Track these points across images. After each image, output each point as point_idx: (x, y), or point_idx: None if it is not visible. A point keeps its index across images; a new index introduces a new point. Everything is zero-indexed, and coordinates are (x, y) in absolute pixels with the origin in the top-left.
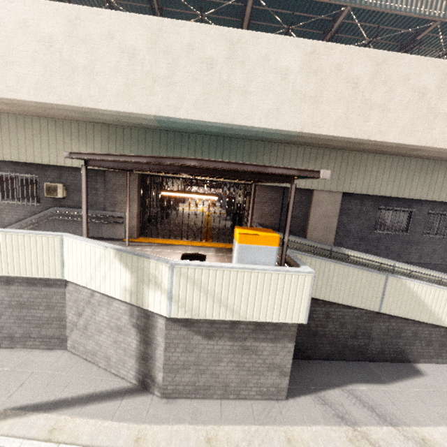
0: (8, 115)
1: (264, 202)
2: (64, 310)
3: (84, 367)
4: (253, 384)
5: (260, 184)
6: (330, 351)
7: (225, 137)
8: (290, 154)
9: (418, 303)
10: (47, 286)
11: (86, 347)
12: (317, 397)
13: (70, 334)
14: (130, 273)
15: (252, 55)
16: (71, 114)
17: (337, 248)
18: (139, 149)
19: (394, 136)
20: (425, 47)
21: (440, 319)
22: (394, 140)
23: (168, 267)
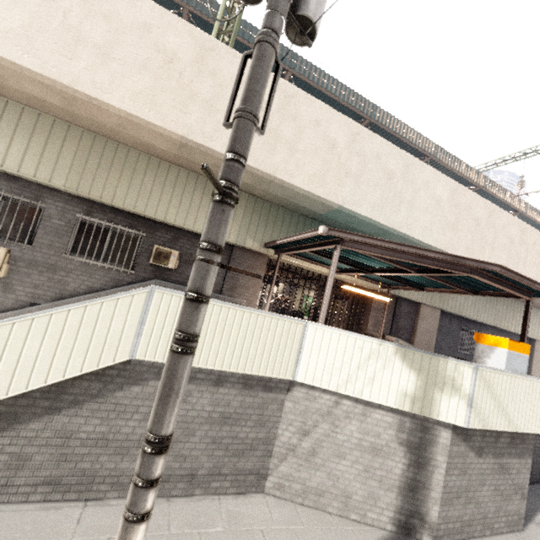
0: (140, 153)
1: (379, 309)
2: (276, 427)
3: (312, 515)
4: (503, 512)
5: (384, 290)
6: None
7: None
8: None
9: None
10: (266, 390)
11: (306, 483)
12: (537, 523)
13: (278, 466)
14: (416, 374)
15: (419, 179)
16: (244, 178)
17: None
18: (281, 231)
19: None
20: None
21: None
22: None
23: (472, 369)
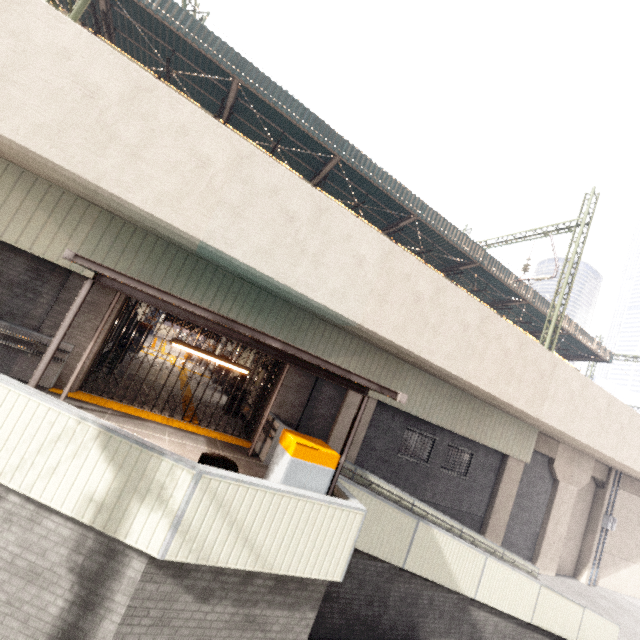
0: None
1: (290, 387)
2: None
3: None
4: None
5: None
6: (338, 625)
7: (270, 293)
8: (336, 339)
9: (440, 559)
10: None
11: None
12: None
13: None
14: (114, 472)
15: (335, 229)
16: (68, 182)
17: (362, 470)
18: (146, 264)
19: (439, 359)
20: (463, 277)
21: (456, 582)
22: (439, 364)
23: (192, 476)
